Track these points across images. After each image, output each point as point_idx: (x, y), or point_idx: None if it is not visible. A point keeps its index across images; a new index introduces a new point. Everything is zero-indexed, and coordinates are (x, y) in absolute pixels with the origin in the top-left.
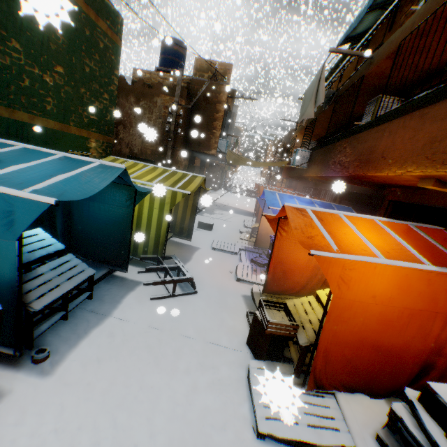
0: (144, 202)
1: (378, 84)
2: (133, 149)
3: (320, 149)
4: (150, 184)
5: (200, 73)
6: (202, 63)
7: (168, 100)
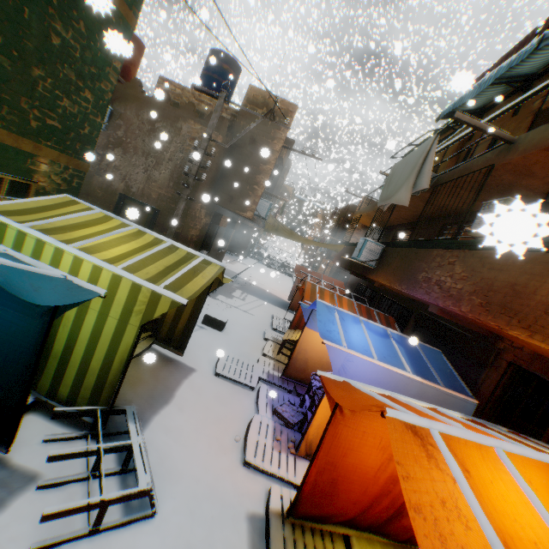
0: (93, 300)
1: (507, 181)
2: (130, 185)
3: (401, 248)
4: (112, 268)
5: (251, 106)
6: (258, 95)
7: (199, 130)
